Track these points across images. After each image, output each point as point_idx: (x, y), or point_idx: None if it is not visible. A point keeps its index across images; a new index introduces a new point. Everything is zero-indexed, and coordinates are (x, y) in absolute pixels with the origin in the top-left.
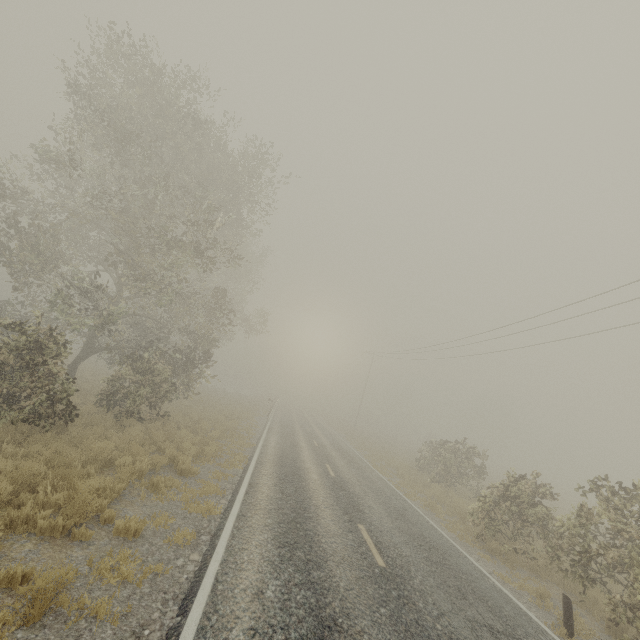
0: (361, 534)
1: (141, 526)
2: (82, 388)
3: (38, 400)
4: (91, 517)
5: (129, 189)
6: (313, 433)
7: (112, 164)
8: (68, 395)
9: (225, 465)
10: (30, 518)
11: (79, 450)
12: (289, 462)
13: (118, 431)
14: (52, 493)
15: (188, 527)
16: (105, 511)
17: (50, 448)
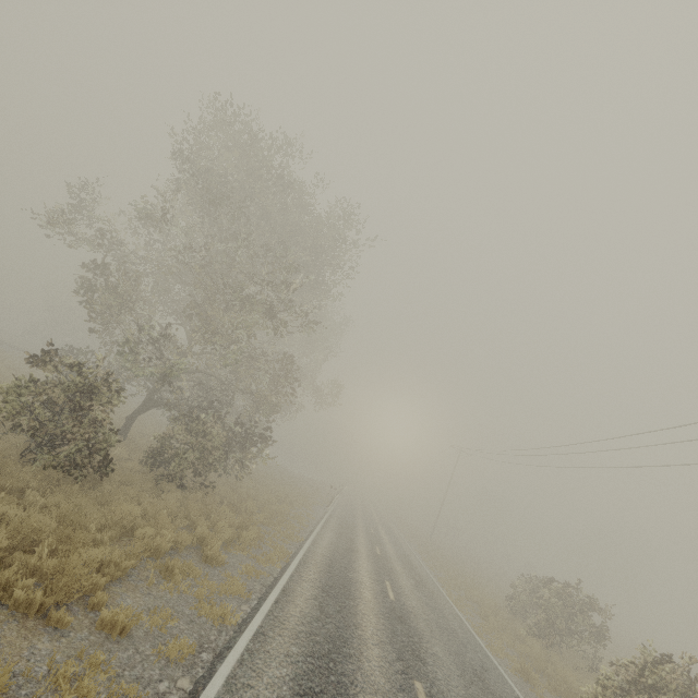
0: (417, 697)
1: (130, 623)
2: (135, 443)
3: (75, 446)
4: (81, 597)
5: (214, 244)
6: (377, 536)
7: (202, 220)
8: (108, 446)
9: (261, 559)
10: (10, 585)
11: (101, 510)
12: (339, 569)
13: (155, 496)
14: (51, 557)
15: (190, 636)
16: (97, 593)
17: (73, 503)
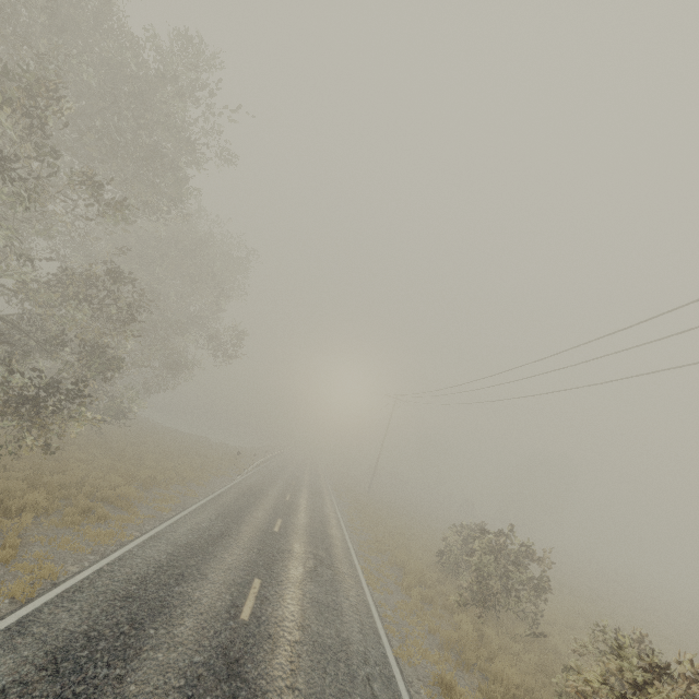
0: None
1: None
2: None
3: None
4: None
5: None
6: (291, 504)
7: None
8: None
9: None
10: None
11: None
12: (161, 583)
13: None
14: None
15: None
16: None
17: None
